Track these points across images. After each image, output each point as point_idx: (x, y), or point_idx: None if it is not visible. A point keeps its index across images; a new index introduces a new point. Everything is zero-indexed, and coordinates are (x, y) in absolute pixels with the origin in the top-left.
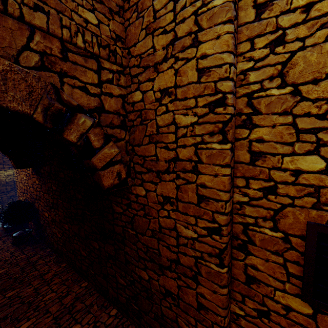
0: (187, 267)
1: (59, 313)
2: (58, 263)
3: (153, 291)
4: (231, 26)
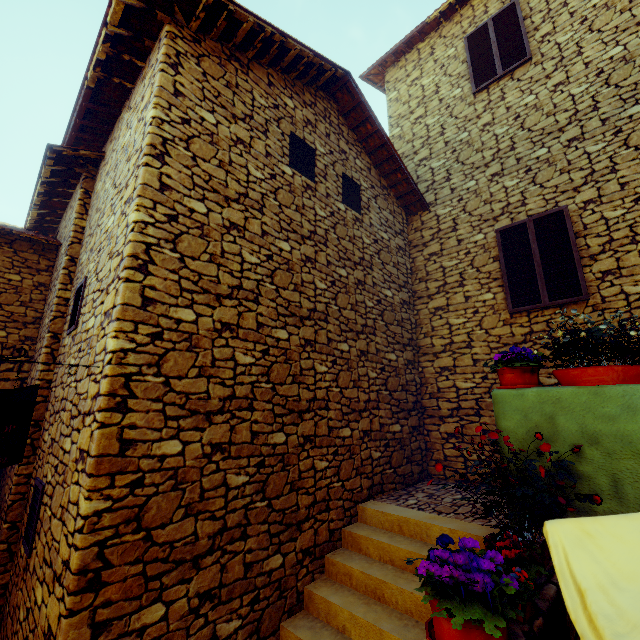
0: None
1: None
2: None
3: None
4: (47, 349)
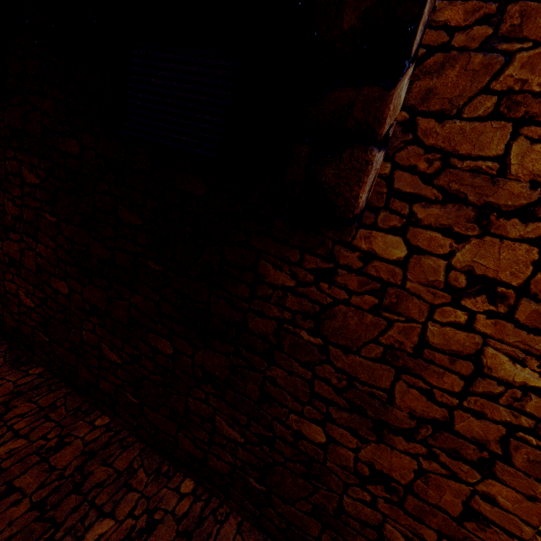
0: (470, 441)
1: (46, 492)
2: (18, 365)
3: (330, 467)
4: None
